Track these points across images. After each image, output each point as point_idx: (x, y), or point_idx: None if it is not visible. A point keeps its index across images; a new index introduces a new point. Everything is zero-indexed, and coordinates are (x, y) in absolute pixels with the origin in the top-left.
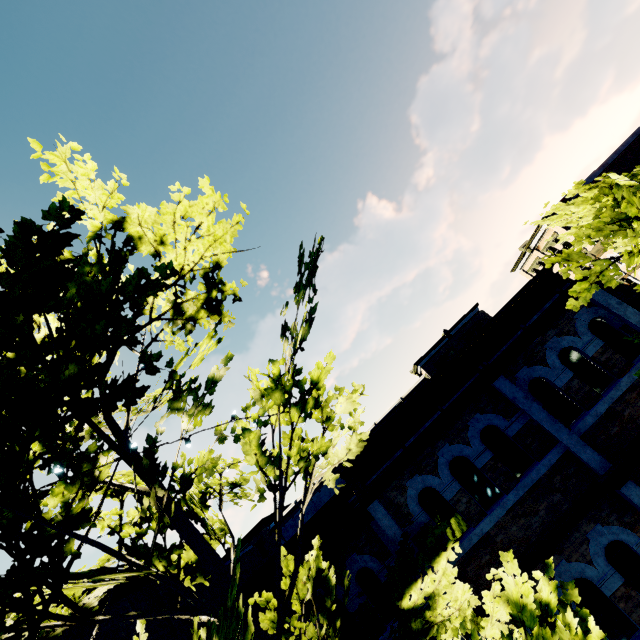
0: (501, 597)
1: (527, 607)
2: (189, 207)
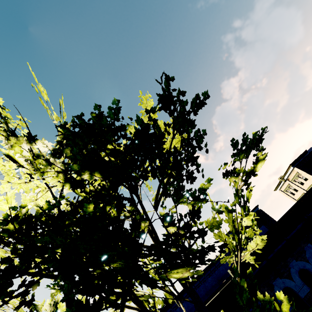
0: None
1: None
2: None
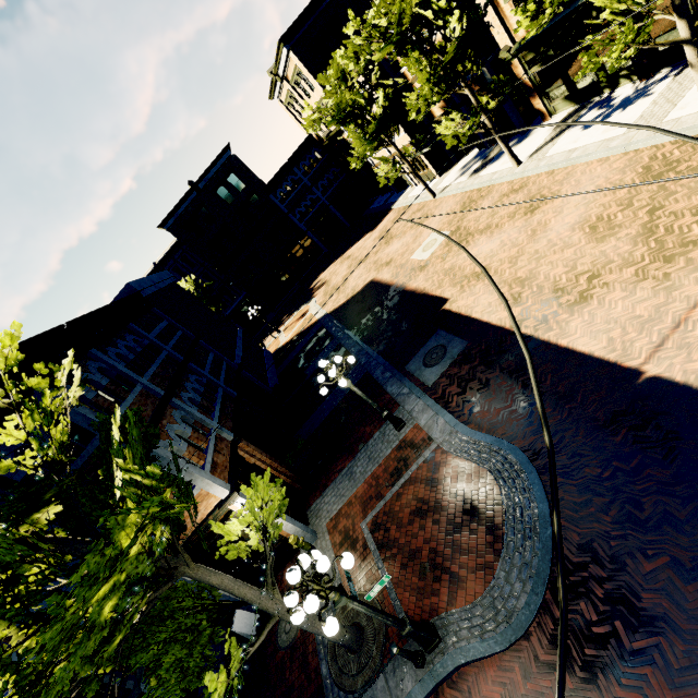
0: None
1: None
2: None
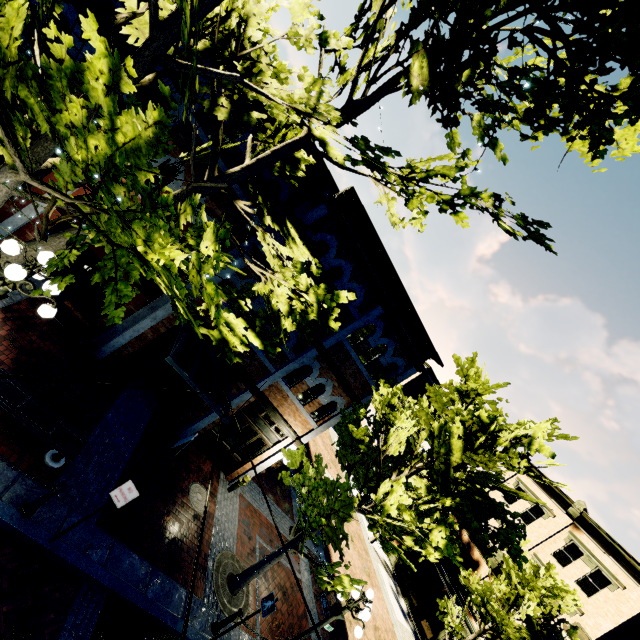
0: (307, 282)
1: (339, 299)
2: (636, 129)
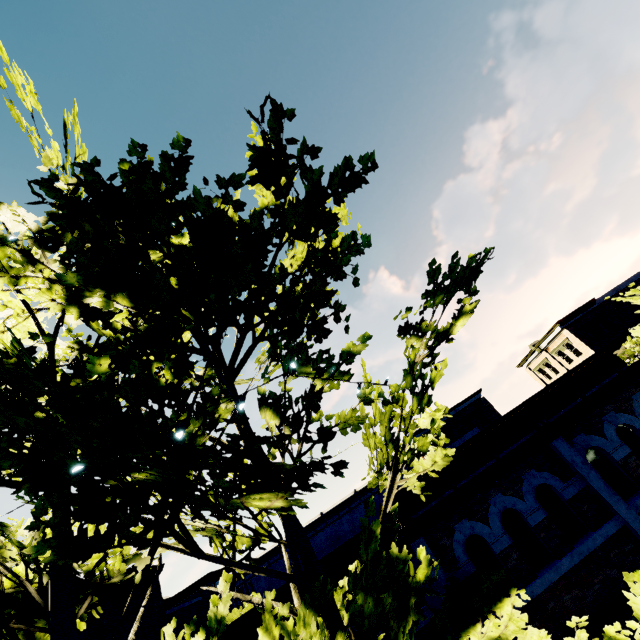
0: None
1: None
2: None
